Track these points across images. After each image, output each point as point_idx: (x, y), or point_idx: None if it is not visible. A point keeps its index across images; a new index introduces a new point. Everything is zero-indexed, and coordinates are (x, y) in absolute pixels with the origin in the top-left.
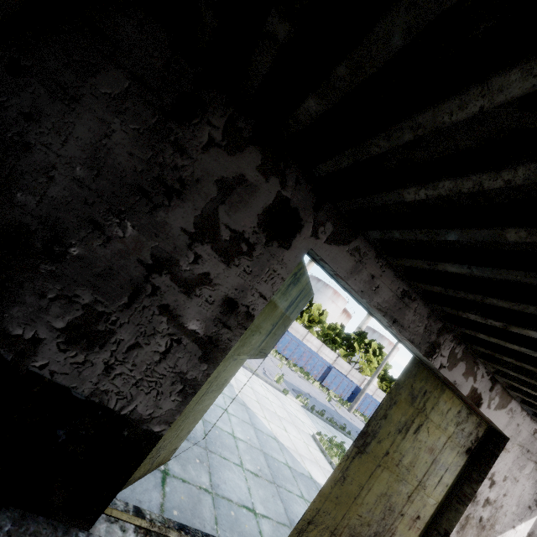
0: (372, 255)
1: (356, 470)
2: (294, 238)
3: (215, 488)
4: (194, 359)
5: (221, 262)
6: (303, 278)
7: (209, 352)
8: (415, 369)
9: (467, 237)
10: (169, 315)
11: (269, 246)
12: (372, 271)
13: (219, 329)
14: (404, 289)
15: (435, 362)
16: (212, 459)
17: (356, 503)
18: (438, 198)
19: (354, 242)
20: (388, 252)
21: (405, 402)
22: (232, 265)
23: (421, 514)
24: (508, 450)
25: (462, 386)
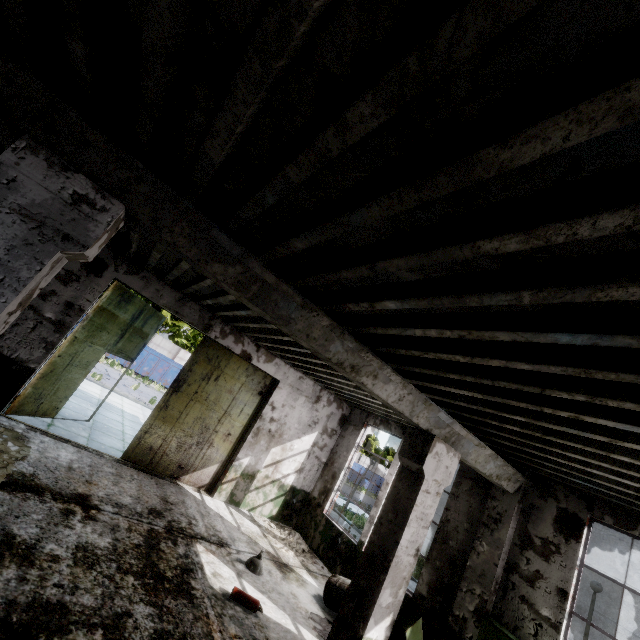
0: (155, 279)
1: (175, 402)
2: (104, 273)
3: (92, 438)
4: (51, 331)
5: (62, 285)
6: (136, 300)
7: (60, 328)
8: (208, 343)
9: (153, 263)
10: (35, 310)
11: (89, 277)
12: (156, 287)
13: (64, 317)
14: (181, 296)
15: (211, 335)
16: (95, 432)
17: (179, 422)
18: (144, 250)
19: (142, 273)
20: (163, 277)
21: (204, 362)
22: (68, 286)
23: (232, 432)
24: (282, 388)
25: (235, 349)
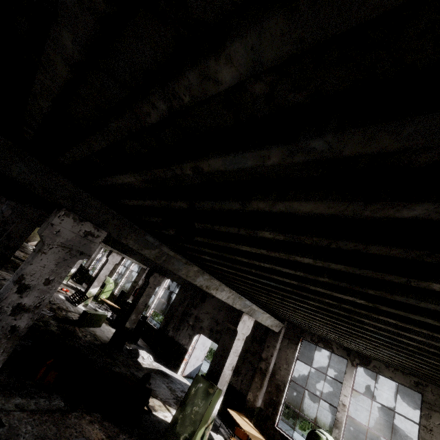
0: None
1: None
2: None
3: None
4: None
5: (1, 204)
6: None
7: None
8: None
9: None
10: None
11: None
12: None
13: None
14: None
15: None
16: None
17: None
18: None
19: None
20: None
21: None
22: (2, 204)
23: None
24: None
25: None
